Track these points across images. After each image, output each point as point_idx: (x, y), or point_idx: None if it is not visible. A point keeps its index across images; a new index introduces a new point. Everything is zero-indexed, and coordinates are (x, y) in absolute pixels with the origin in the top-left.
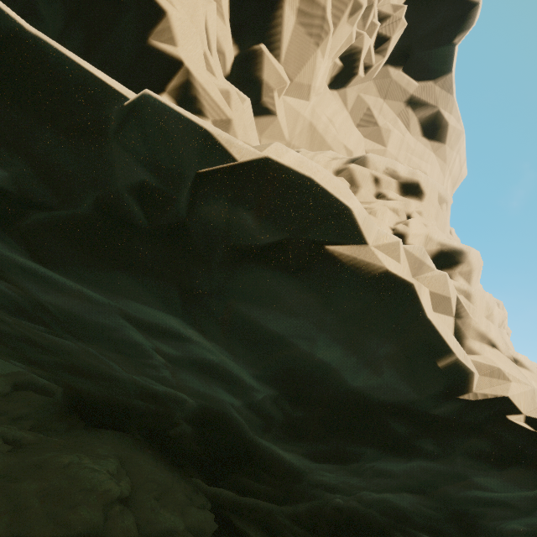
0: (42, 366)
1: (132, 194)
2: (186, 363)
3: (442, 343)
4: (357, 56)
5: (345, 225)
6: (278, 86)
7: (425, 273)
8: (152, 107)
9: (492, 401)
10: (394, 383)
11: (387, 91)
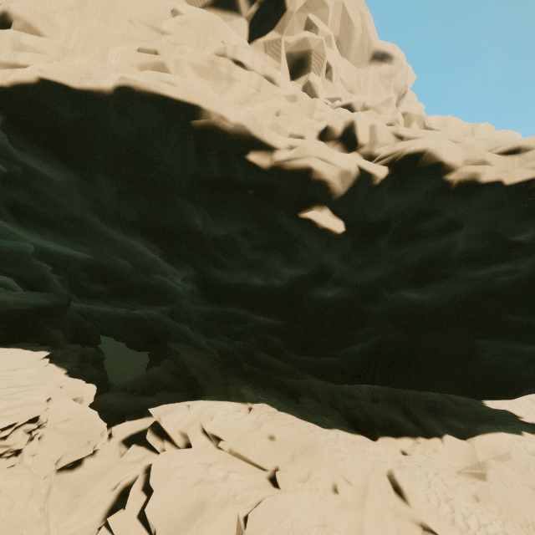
0: None
1: None
2: None
3: None
4: None
5: None
6: None
7: None
8: None
9: None
10: None
11: None
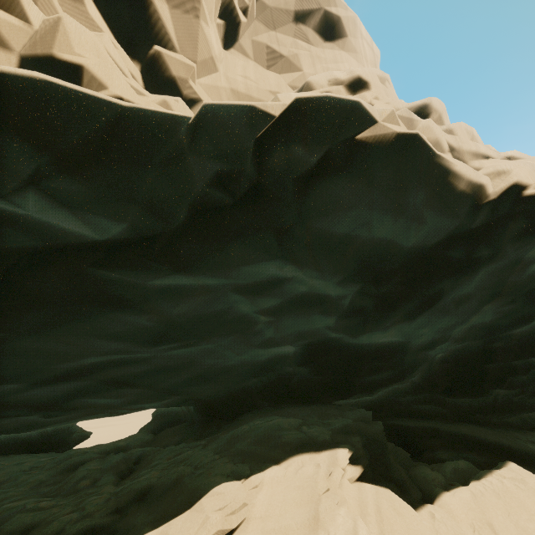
0: (175, 391)
1: (213, 185)
2: (286, 307)
3: (455, 168)
4: (232, 6)
5: (359, 116)
6: (189, 73)
7: (417, 126)
8: (210, 112)
9: (509, 189)
10: (437, 222)
11: (273, 22)
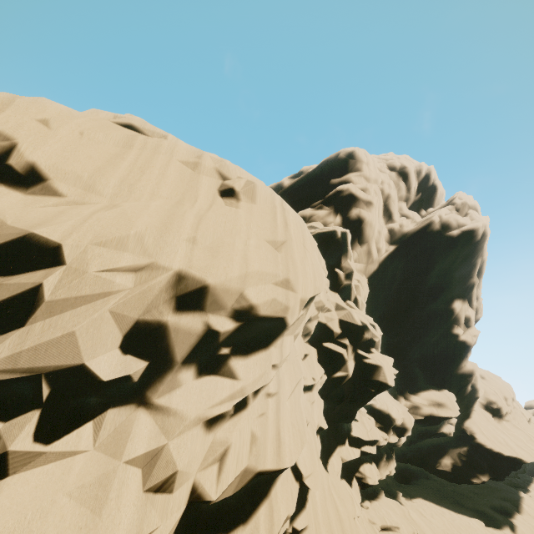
0: None
1: None
2: None
3: None
4: None
5: None
6: None
7: None
8: None
9: None
10: None
11: None
